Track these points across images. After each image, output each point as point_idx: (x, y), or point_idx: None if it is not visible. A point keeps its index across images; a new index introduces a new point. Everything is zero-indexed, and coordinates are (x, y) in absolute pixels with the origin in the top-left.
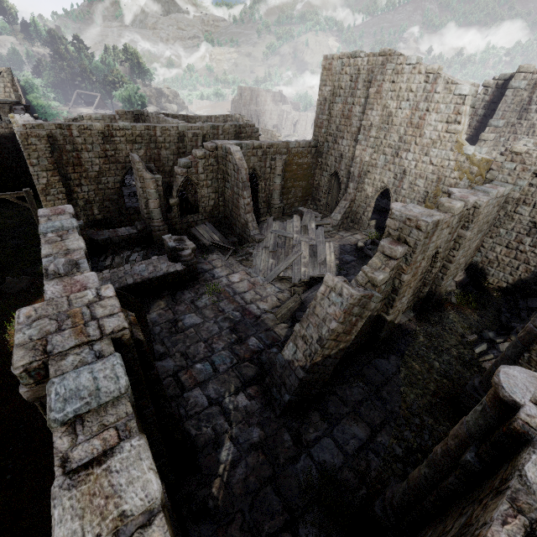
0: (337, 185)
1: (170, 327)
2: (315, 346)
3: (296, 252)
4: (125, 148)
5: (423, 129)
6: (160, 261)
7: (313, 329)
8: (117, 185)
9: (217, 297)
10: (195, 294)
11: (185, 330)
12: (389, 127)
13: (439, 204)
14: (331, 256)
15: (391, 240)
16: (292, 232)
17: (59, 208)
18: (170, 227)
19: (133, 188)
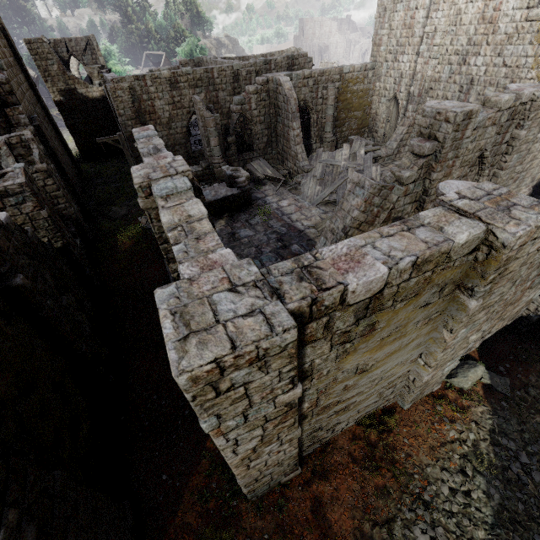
0: (396, 111)
1: (229, 238)
2: (340, 234)
3: (342, 177)
4: (188, 94)
5: (497, 23)
6: (220, 187)
7: (339, 221)
8: (184, 129)
9: (267, 217)
10: (249, 216)
11: (240, 239)
12: (457, 28)
13: (485, 100)
14: (376, 178)
15: (421, 139)
16: (340, 160)
17: (145, 127)
18: (229, 165)
19: (198, 137)
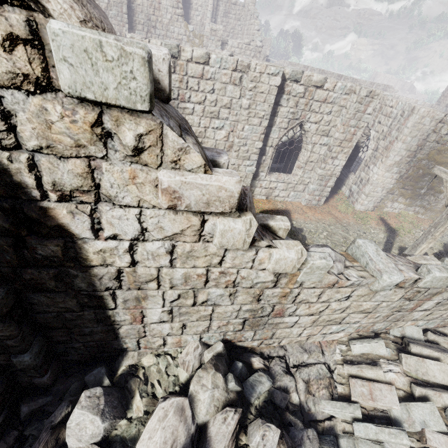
0: None
1: None
2: None
3: None
4: None
5: None
6: None
7: None
8: None
9: None
10: None
11: None
12: None
13: None
14: None
15: None
16: None
17: None
18: None
19: None
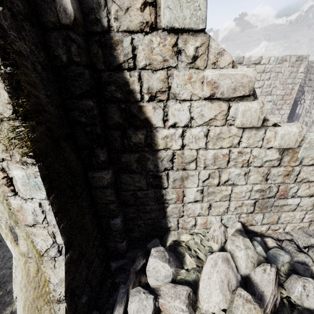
0: None
1: None
2: None
3: None
4: None
5: None
6: None
7: None
8: None
9: None
10: None
11: None
12: None
13: None
14: None
15: None
16: None
17: None
18: None
19: None
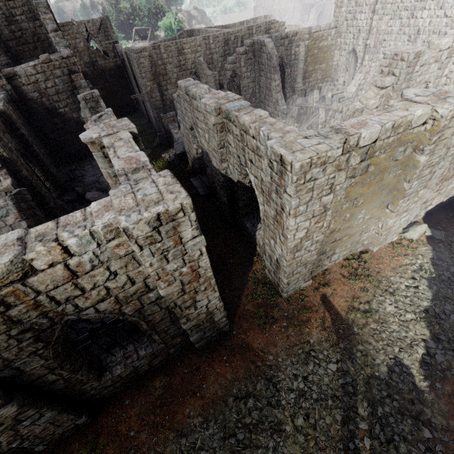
0: (354, 62)
1: None
2: None
3: (315, 115)
4: (191, 58)
5: None
6: None
7: None
8: None
9: None
10: None
11: None
12: None
13: (430, 43)
14: None
15: (382, 75)
16: (312, 102)
17: (186, 79)
18: None
19: None
